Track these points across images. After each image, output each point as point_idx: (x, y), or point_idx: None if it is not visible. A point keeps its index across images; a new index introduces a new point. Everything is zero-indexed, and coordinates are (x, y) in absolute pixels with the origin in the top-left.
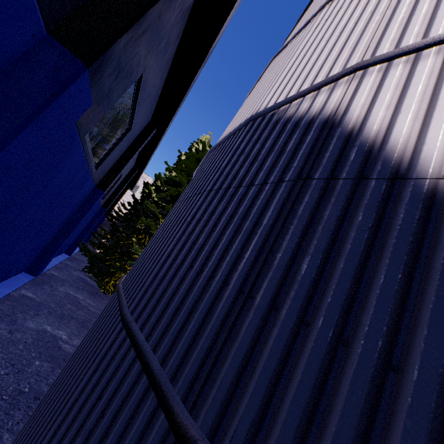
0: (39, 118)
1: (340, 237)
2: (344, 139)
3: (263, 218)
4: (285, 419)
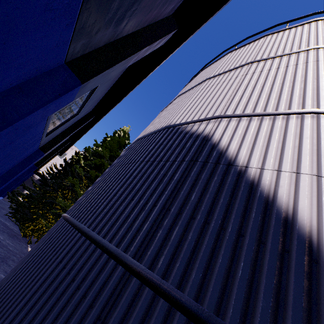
0: (48, 105)
1: (208, 185)
2: (211, 146)
3: (174, 176)
4: (184, 253)
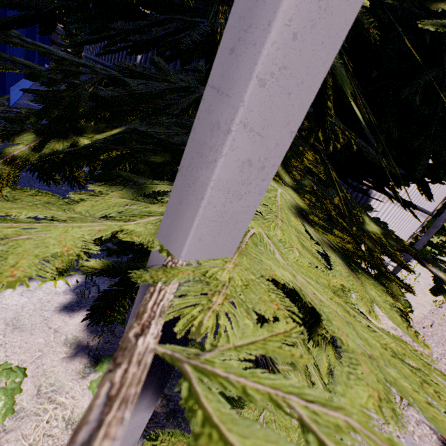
0: None
1: None
2: None
3: None
4: None
